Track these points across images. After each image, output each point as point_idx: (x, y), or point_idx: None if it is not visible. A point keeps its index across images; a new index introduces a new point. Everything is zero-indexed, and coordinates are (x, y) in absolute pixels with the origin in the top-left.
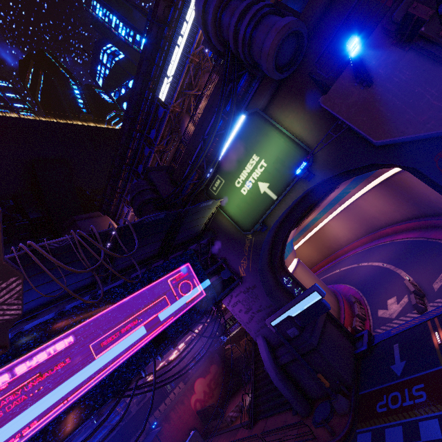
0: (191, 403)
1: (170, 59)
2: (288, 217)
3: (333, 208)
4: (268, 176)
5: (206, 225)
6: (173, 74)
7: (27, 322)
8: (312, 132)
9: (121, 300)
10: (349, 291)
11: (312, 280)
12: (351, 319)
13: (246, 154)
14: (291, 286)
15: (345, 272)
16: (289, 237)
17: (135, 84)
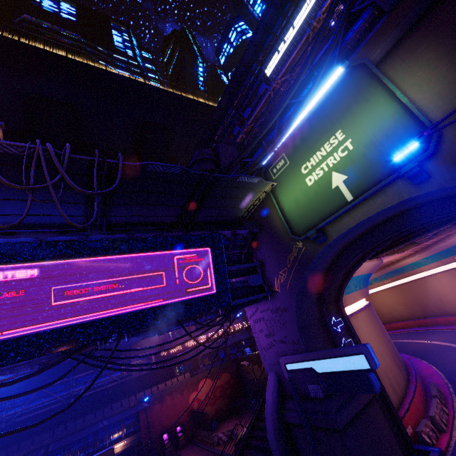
0: (190, 398)
1: (289, 26)
2: (365, 237)
3: (452, 257)
4: (350, 165)
5: (248, 212)
6: (288, 45)
7: (2, 237)
8: (452, 103)
9: (109, 255)
10: (432, 376)
11: (377, 337)
12: (418, 417)
13: (329, 128)
14: (339, 332)
15: (437, 348)
16: (363, 268)
17: (245, 54)
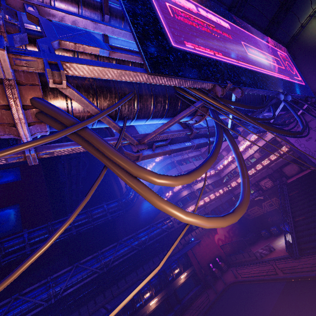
0: (215, 239)
1: None
2: None
3: None
4: None
5: (303, 26)
6: None
7: None
8: None
9: (251, 34)
10: None
11: None
12: None
13: None
14: None
15: None
16: None
17: None
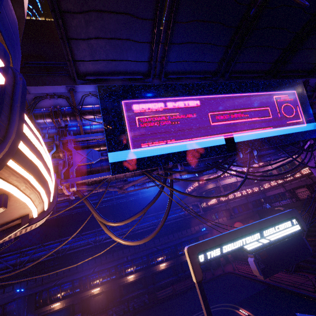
0: None
1: None
2: None
3: None
4: None
5: None
6: None
7: (174, 81)
8: None
9: (233, 93)
10: None
11: None
12: None
13: None
14: None
15: None
16: None
17: None
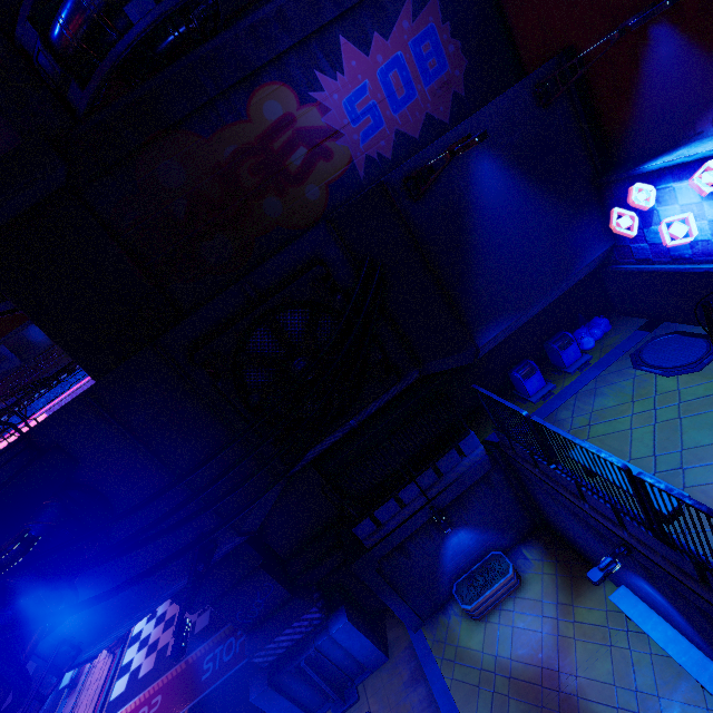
0: None
1: None
2: None
3: None
4: None
5: None
6: None
7: (14, 409)
8: None
9: (71, 389)
10: None
11: None
12: None
13: None
14: None
15: None
16: None
17: None
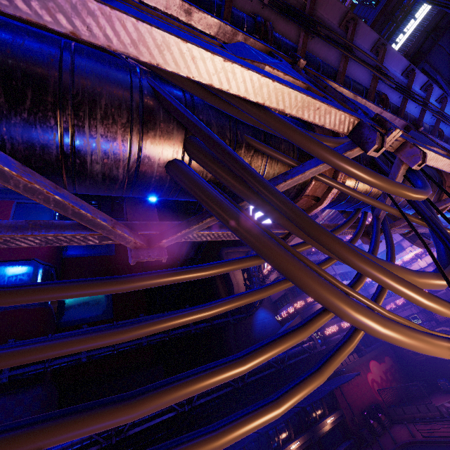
0: (368, 379)
1: (403, 27)
2: None
3: None
4: None
5: None
6: (403, 43)
7: None
8: None
9: None
10: None
11: None
12: None
13: None
14: None
15: None
16: None
17: None
